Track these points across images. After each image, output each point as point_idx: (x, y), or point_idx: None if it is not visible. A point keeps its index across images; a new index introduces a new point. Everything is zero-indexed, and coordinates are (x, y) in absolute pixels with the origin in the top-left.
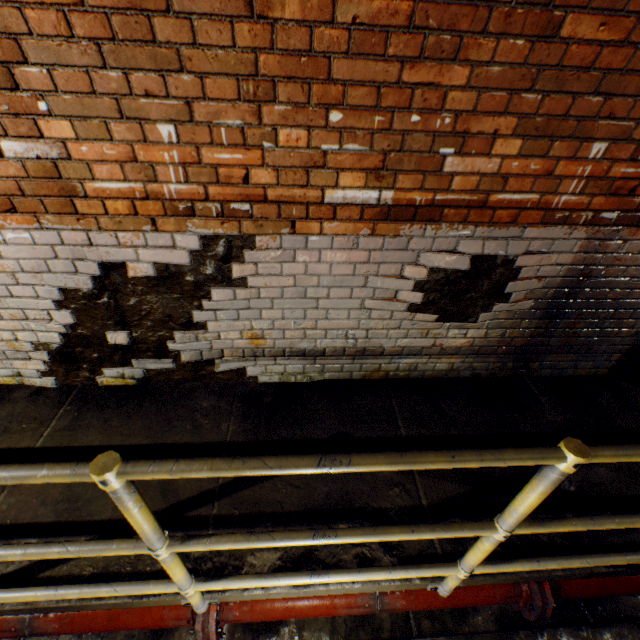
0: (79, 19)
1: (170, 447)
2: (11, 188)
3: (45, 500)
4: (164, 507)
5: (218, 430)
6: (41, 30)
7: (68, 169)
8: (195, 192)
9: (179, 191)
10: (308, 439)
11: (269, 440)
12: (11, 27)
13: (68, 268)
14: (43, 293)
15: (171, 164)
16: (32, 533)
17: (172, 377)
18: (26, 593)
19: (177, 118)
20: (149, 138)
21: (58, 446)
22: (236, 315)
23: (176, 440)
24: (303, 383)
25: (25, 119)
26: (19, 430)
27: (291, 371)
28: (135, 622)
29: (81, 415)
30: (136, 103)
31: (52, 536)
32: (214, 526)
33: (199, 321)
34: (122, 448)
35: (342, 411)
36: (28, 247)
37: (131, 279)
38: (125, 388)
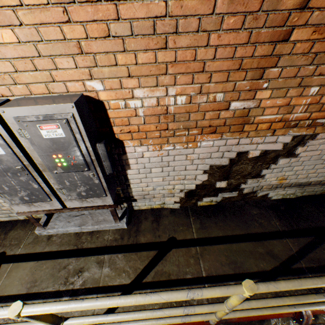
0: (318, 44)
1: (256, 235)
2: (220, 123)
3: (221, 263)
4: (278, 264)
5: (271, 225)
6: (295, 51)
7: (253, 112)
8: (304, 116)
9: (296, 116)
10: (318, 227)
11: (300, 228)
12: (282, 52)
13: (218, 155)
14: (200, 167)
15: (303, 105)
16: (229, 279)
17: (231, 200)
18: (282, 309)
19: (323, 84)
20: (302, 94)
21: (204, 237)
22: (280, 170)
23: (256, 231)
24: (292, 198)
25: (251, 92)
26: (180, 230)
27: (287, 193)
28: (269, 315)
29: (202, 221)
30: (310, 79)
31: (239, 280)
32: (309, 272)
33: (263, 174)
34: (234, 236)
35: (323, 212)
36: (207, 148)
37: (244, 158)
38: (210, 206)
